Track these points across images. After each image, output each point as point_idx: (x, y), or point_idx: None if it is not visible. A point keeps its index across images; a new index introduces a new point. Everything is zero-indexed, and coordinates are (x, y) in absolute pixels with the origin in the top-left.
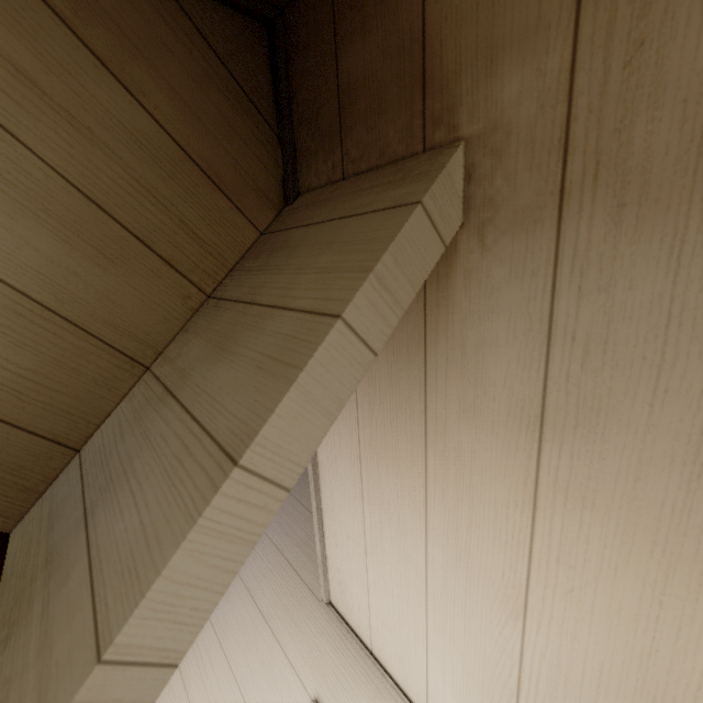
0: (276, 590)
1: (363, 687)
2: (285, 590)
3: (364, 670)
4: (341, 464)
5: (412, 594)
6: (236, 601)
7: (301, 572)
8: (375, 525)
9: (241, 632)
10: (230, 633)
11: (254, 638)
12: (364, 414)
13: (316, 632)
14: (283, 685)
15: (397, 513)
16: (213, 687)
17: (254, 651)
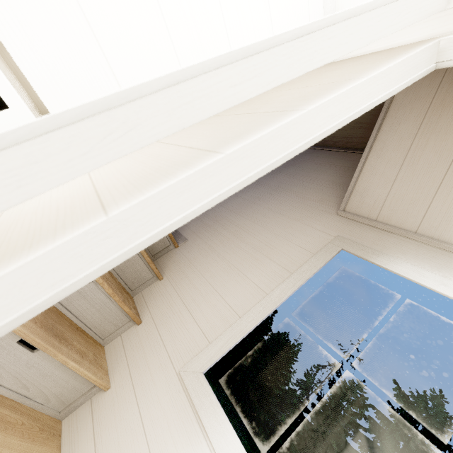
0: (301, 213)
1: (369, 232)
2: (307, 212)
3: (369, 228)
4: (403, 124)
5: (437, 168)
6: (272, 217)
7: (318, 207)
8: (420, 145)
9: (278, 224)
10: (270, 225)
11: (289, 225)
12: (442, 90)
13: (334, 221)
14: (315, 235)
15: (446, 130)
16: (263, 238)
17: (290, 228)
